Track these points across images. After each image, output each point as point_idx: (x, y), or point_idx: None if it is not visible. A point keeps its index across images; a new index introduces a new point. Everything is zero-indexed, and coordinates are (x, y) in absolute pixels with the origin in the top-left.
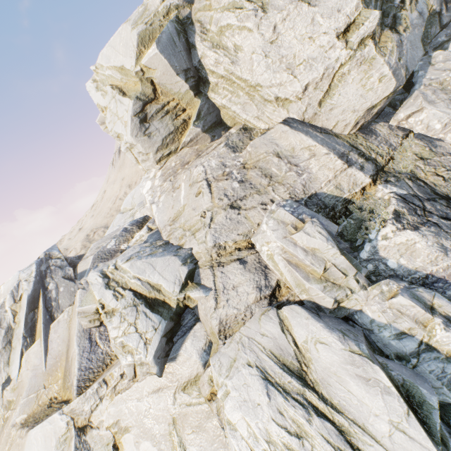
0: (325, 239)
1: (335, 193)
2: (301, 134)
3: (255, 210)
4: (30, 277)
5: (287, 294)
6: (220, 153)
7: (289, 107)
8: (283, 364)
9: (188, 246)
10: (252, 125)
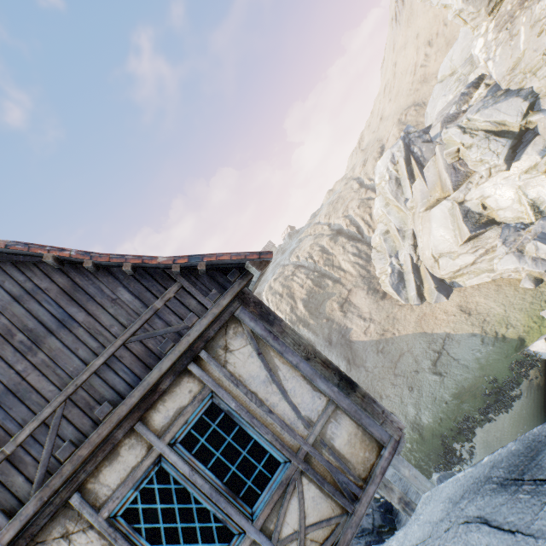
0: None
1: None
2: None
3: None
4: (400, 149)
5: None
6: None
7: None
8: None
9: (528, 87)
10: None
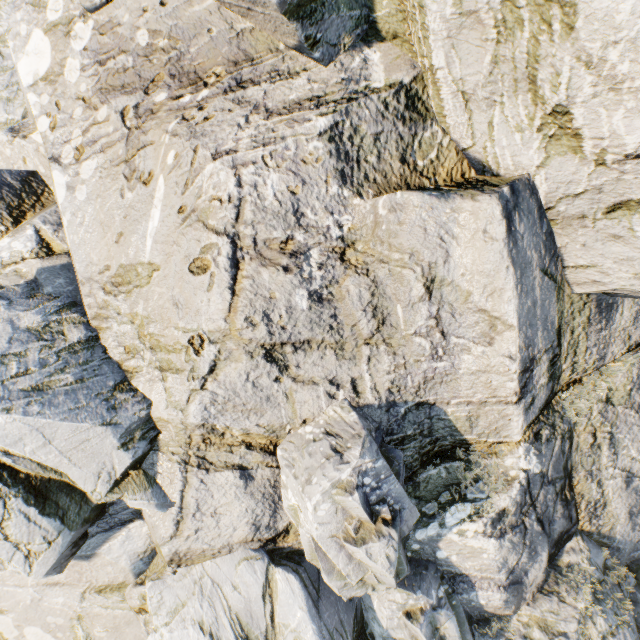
0: (388, 567)
1: (459, 424)
2: (512, 277)
3: (313, 390)
4: None
5: (294, 541)
6: (302, 158)
7: (558, 157)
8: (246, 636)
9: (143, 391)
10: (438, 103)
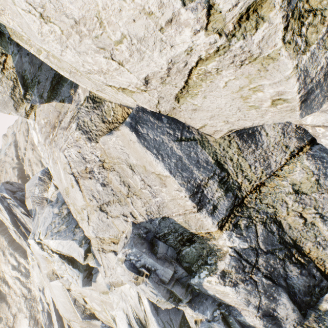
0: (155, 296)
1: (183, 225)
2: (150, 155)
3: (119, 220)
4: (3, 209)
5: None
6: (75, 140)
7: (133, 96)
8: (139, 318)
9: (81, 227)
10: (99, 96)
